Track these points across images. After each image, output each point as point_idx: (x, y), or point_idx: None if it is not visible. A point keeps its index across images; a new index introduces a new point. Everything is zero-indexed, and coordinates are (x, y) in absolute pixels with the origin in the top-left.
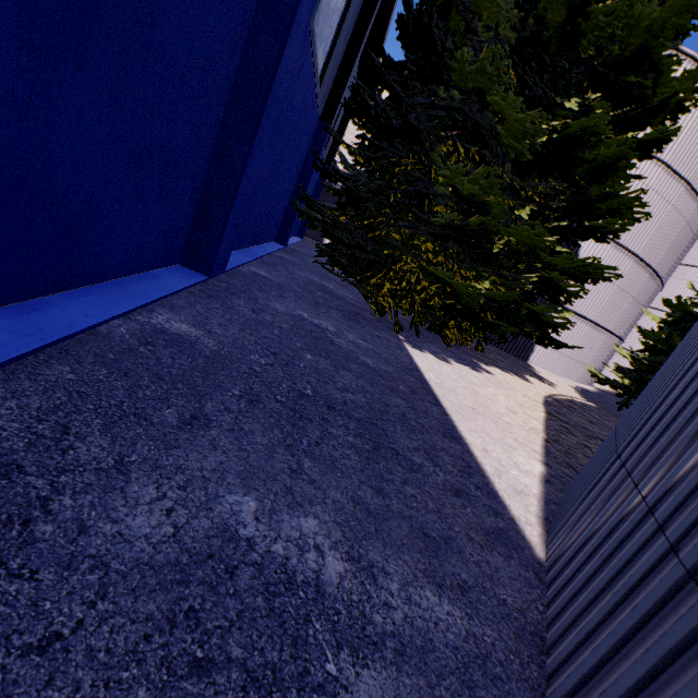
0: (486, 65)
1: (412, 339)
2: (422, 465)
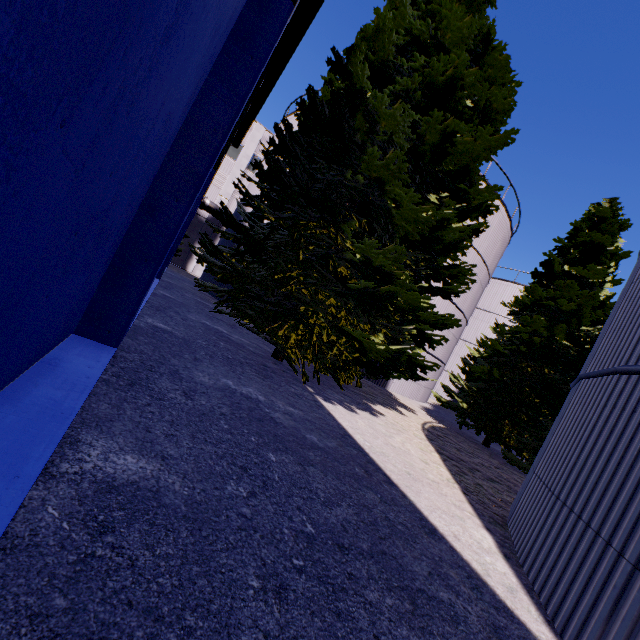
0: (390, 164)
1: (318, 389)
2: (451, 602)
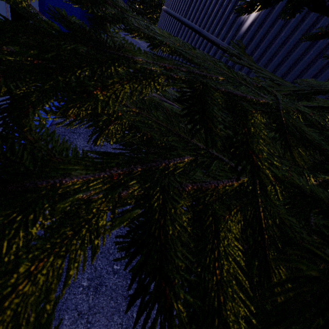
0: None
1: None
2: None
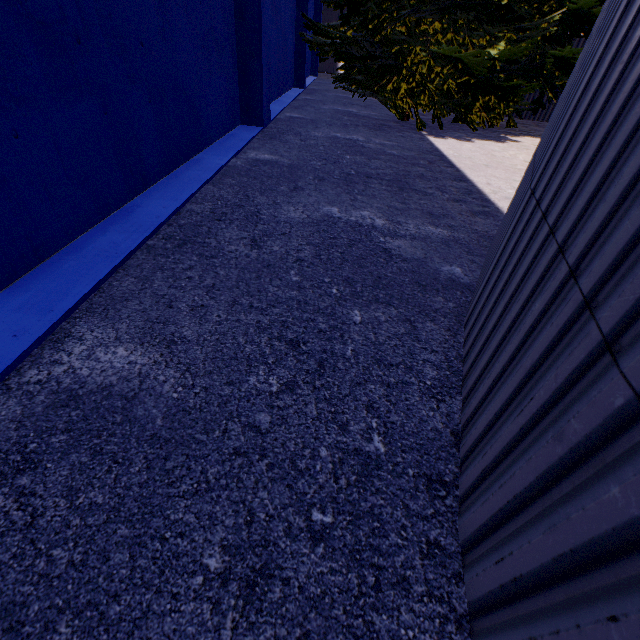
0: None
1: (435, 132)
2: (433, 193)
